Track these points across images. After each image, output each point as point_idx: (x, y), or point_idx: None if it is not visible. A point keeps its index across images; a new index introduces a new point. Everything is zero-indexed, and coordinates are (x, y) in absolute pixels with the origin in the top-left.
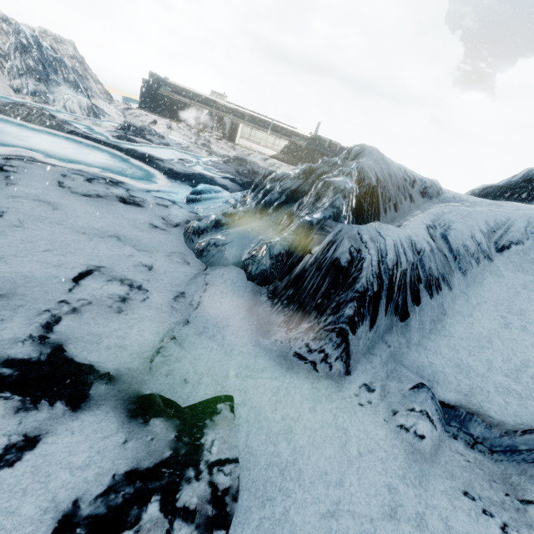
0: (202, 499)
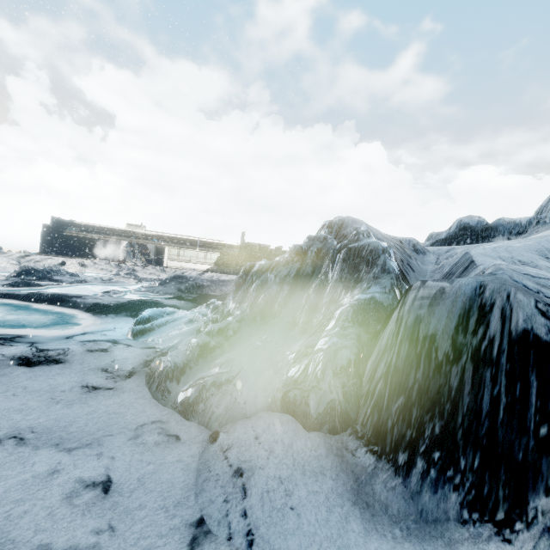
0: None
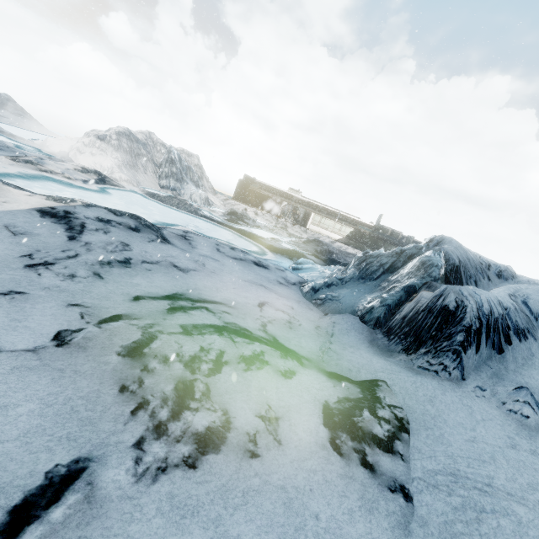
0: (390, 417)
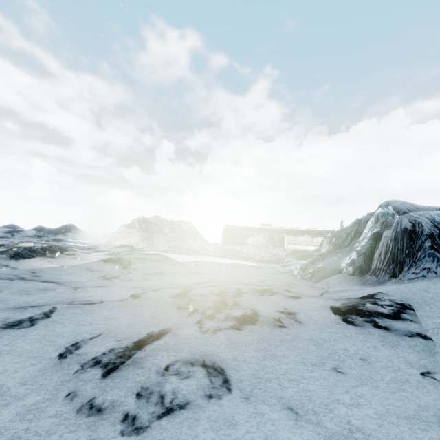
0: (391, 303)
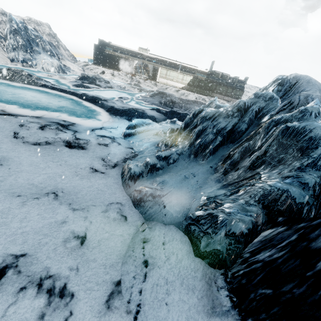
0: None
